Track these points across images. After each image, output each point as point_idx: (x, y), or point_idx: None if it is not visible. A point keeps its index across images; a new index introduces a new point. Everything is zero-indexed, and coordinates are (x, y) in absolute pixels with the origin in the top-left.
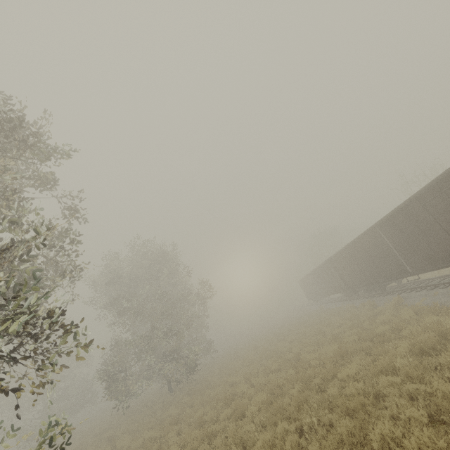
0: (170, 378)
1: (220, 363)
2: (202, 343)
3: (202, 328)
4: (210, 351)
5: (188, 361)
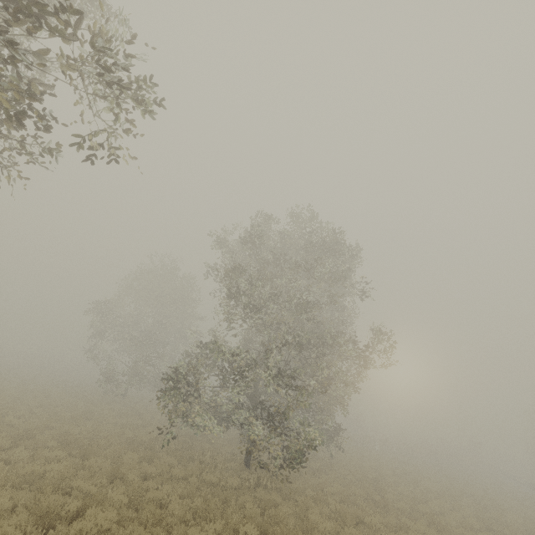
0: (250, 449)
1: (343, 481)
2: (327, 422)
3: (339, 400)
4: (333, 443)
5: (291, 445)
